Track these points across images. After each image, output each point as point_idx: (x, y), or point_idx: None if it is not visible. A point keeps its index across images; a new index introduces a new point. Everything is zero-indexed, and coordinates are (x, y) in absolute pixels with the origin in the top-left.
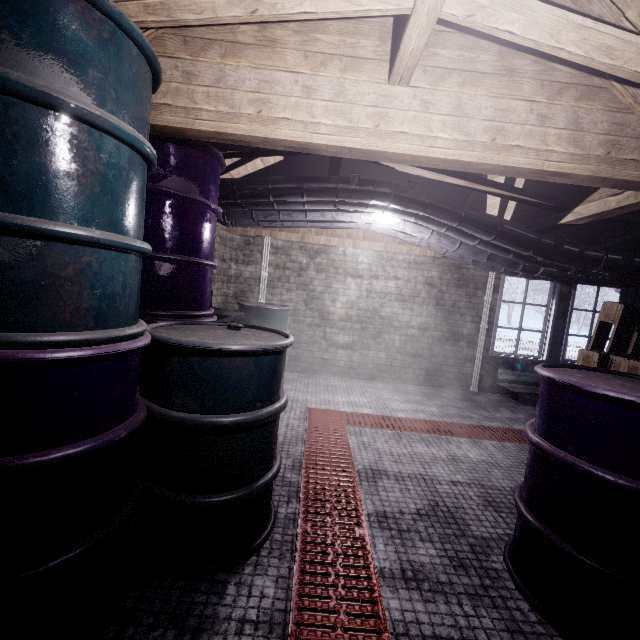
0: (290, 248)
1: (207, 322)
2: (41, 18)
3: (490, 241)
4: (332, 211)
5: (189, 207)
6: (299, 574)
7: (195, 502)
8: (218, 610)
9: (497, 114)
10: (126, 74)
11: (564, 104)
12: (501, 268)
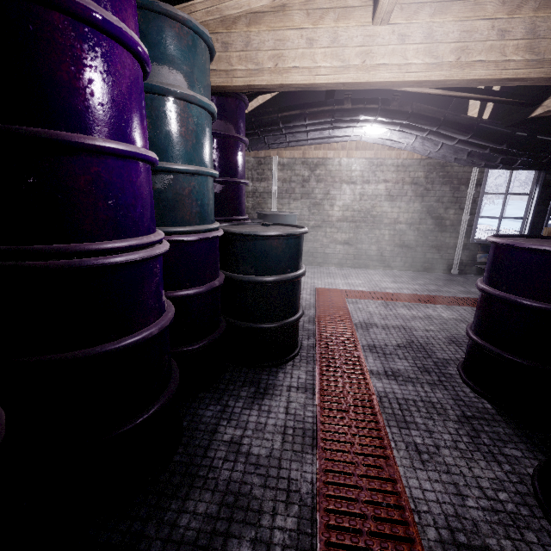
0: (294, 164)
1: (247, 223)
2: (161, 42)
3: (467, 140)
4: (329, 129)
5: (229, 142)
6: (319, 370)
7: (256, 327)
8: (275, 382)
9: (462, 36)
10: (200, 63)
11: (523, 16)
12: (481, 163)
